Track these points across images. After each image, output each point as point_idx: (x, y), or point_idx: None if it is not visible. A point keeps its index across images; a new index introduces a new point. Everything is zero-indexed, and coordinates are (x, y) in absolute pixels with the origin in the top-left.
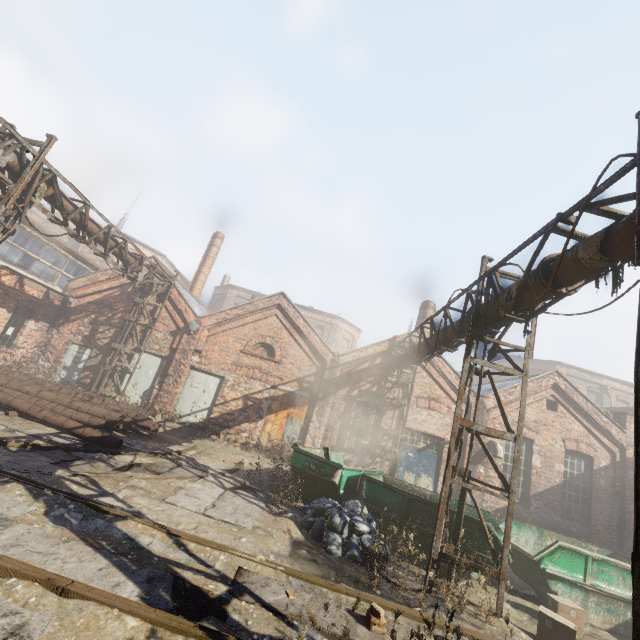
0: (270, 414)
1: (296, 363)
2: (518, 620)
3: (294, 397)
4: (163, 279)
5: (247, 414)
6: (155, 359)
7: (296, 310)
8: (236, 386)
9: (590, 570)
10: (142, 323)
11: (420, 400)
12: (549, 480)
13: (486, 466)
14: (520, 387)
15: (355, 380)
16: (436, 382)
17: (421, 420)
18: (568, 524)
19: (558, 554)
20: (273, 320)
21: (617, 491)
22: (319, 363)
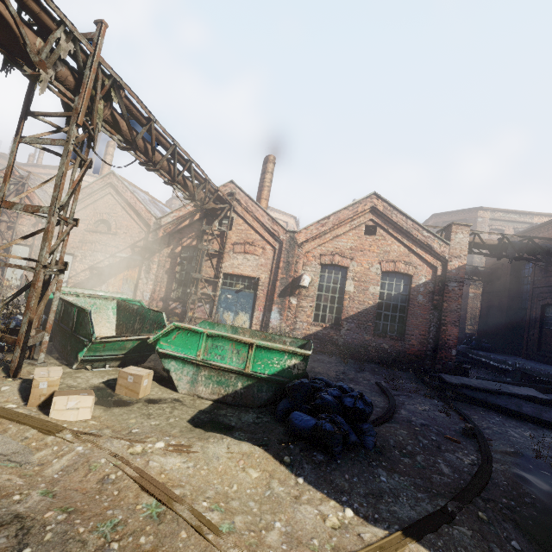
0: (111, 278)
1: (128, 232)
2: (72, 387)
3: (127, 261)
4: (17, 181)
5: (93, 281)
6: (25, 249)
7: (124, 185)
8: (83, 260)
9: (202, 346)
10: (6, 220)
11: (236, 246)
12: (362, 303)
13: (299, 298)
14: (334, 217)
15: (178, 238)
16: (252, 227)
17: (237, 264)
18: (380, 342)
19: (175, 335)
20: (109, 198)
21: (435, 305)
22: (146, 228)
